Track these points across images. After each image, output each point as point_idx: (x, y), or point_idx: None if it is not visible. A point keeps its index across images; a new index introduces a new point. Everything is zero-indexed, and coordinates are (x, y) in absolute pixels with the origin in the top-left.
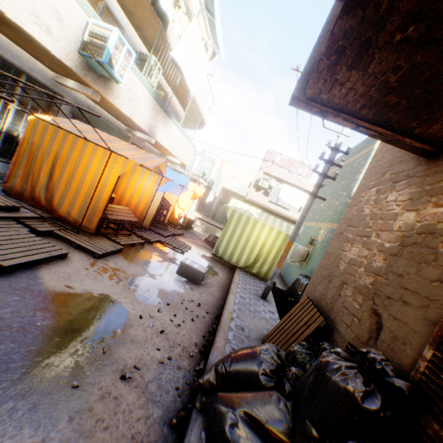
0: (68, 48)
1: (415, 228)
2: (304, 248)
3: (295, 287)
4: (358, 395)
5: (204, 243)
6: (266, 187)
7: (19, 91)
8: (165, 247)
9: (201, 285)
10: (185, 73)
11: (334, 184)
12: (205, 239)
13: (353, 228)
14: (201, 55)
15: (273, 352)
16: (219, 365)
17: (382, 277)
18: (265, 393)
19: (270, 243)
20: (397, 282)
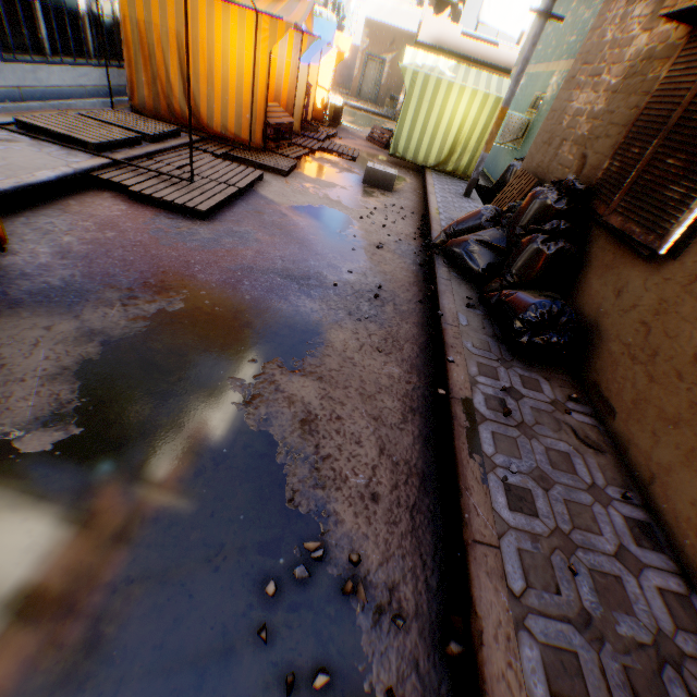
0: None
1: (640, 56)
2: (522, 118)
3: (505, 179)
4: (552, 202)
5: (369, 144)
6: (455, 2)
7: None
8: (331, 156)
9: (393, 192)
10: None
11: None
12: (368, 138)
13: (587, 67)
14: None
15: (492, 208)
16: (447, 229)
17: (598, 120)
18: (487, 230)
19: (472, 120)
20: (608, 120)
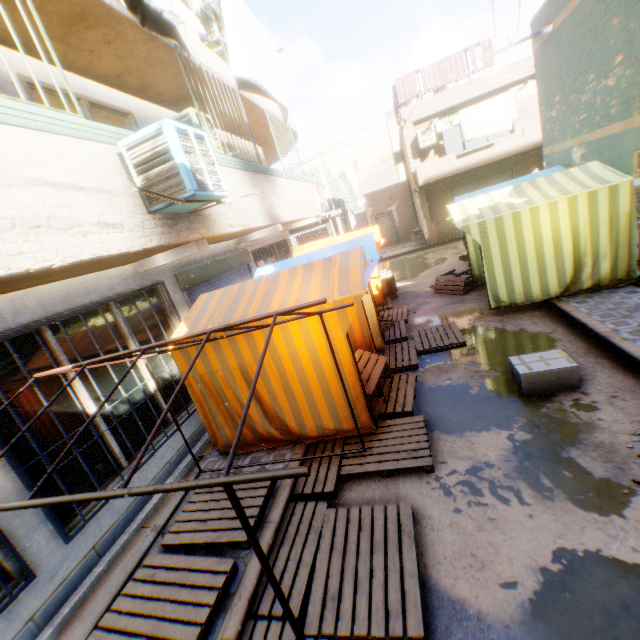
0: (135, 221)
1: None
2: None
3: None
4: None
5: (444, 298)
6: (434, 143)
7: (124, 328)
8: (433, 355)
9: (579, 385)
10: (265, 84)
11: (614, 23)
12: (435, 291)
13: None
14: (255, 29)
15: None
16: None
17: None
18: None
19: (585, 225)
20: None
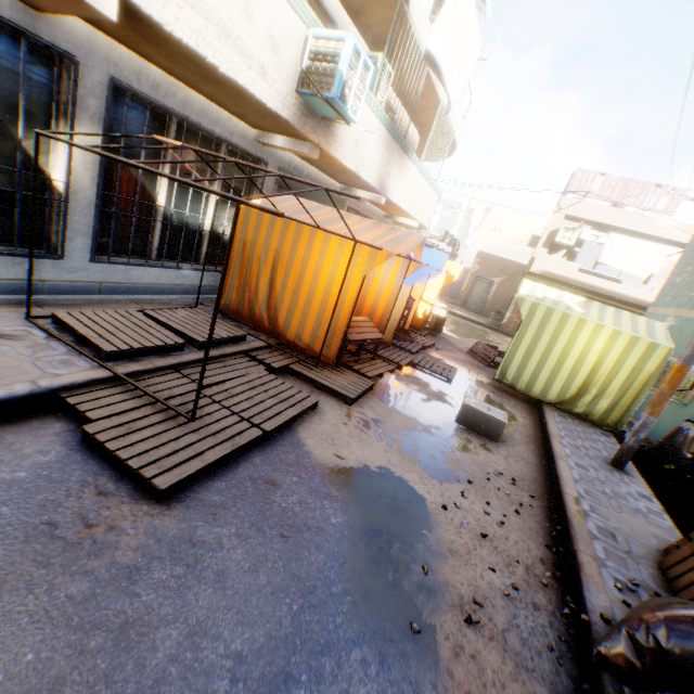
0: (283, 90)
1: None
2: None
3: (674, 444)
4: None
5: (470, 358)
6: (570, 245)
7: (219, 170)
8: (421, 373)
9: (499, 442)
10: (446, 71)
11: None
12: (469, 350)
13: None
14: (471, 26)
15: None
16: (637, 630)
17: None
18: None
19: (612, 361)
20: None
